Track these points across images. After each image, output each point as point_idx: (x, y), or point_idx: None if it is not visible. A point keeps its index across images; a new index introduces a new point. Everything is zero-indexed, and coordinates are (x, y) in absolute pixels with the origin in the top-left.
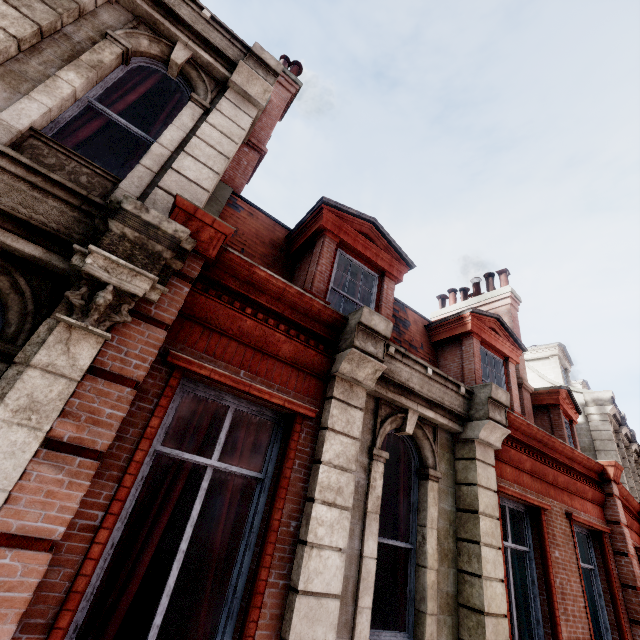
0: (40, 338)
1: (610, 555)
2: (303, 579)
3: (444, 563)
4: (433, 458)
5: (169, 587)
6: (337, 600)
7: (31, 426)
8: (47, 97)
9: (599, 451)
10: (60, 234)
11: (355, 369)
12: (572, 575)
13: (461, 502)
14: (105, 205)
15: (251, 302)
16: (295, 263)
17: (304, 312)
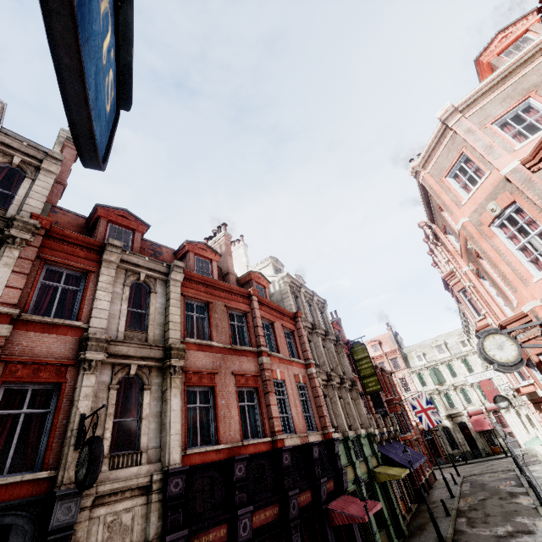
0: (3, 251)
1: (250, 319)
2: (95, 305)
3: (159, 315)
4: (154, 287)
5: (54, 311)
6: (108, 311)
7: (8, 268)
8: None
9: (284, 299)
10: None
11: (110, 257)
12: (224, 322)
13: (167, 299)
14: (9, 218)
15: (66, 241)
16: (92, 233)
17: (88, 243)
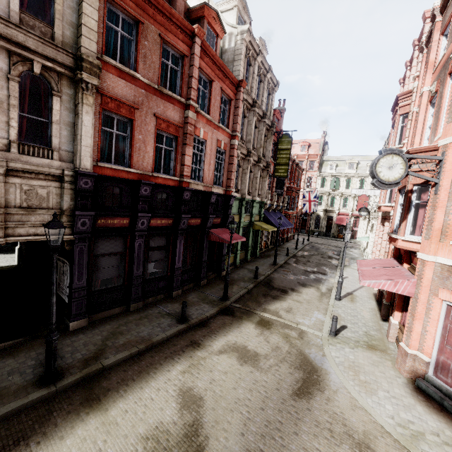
0: None
1: (187, 66)
2: None
3: (70, 10)
4: None
5: None
6: None
7: None
8: None
9: (235, 61)
10: None
11: None
12: (154, 55)
13: None
14: None
15: None
16: None
17: None
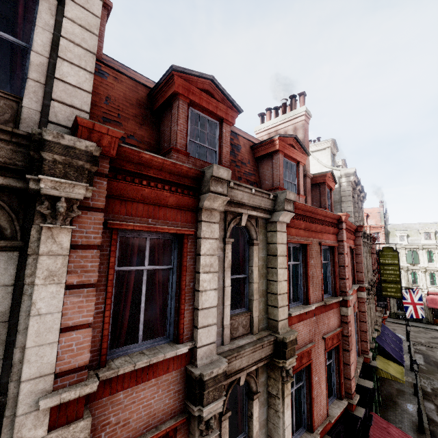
0: (35, 238)
1: (336, 255)
2: (200, 304)
3: (261, 279)
4: (256, 234)
5: (141, 321)
6: (216, 308)
7: (56, 283)
8: None
9: (343, 202)
10: (8, 165)
11: (212, 203)
12: (318, 268)
13: (269, 252)
14: (28, 135)
15: (144, 176)
16: (159, 117)
17: (177, 174)
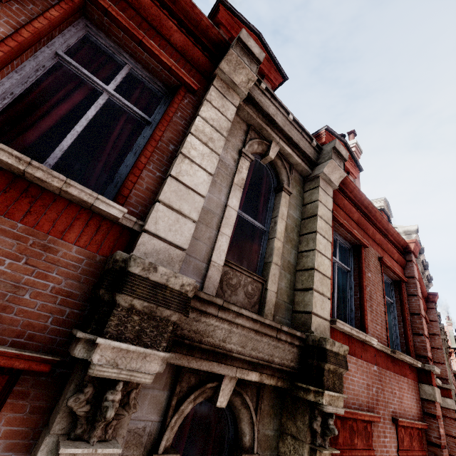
0: None
1: (405, 295)
2: (175, 170)
3: (289, 244)
4: (288, 181)
5: (62, 147)
6: (202, 198)
7: None
8: None
9: None
10: None
11: (232, 72)
12: (378, 291)
13: (305, 214)
14: None
15: None
16: None
17: (195, 24)
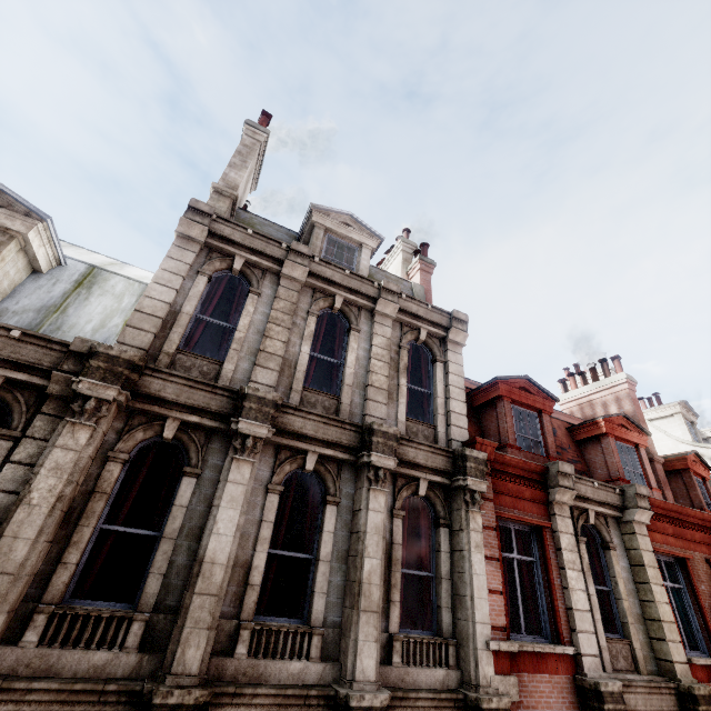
0: (464, 518)
1: None
2: (573, 604)
3: (631, 597)
4: (609, 536)
5: (521, 611)
6: (589, 613)
7: (480, 552)
8: (403, 398)
9: None
10: (446, 470)
11: (562, 497)
12: None
13: (632, 560)
14: (453, 451)
15: (505, 472)
16: (477, 412)
17: (527, 470)
